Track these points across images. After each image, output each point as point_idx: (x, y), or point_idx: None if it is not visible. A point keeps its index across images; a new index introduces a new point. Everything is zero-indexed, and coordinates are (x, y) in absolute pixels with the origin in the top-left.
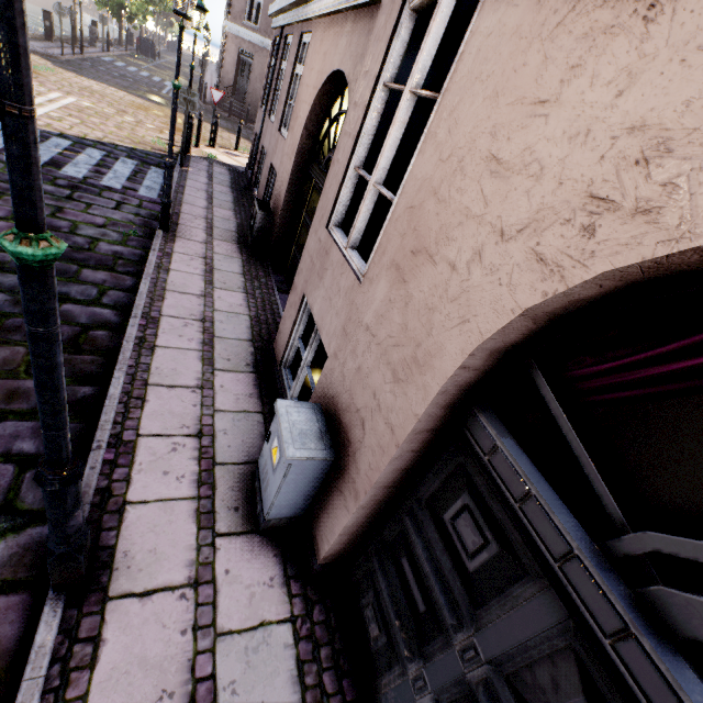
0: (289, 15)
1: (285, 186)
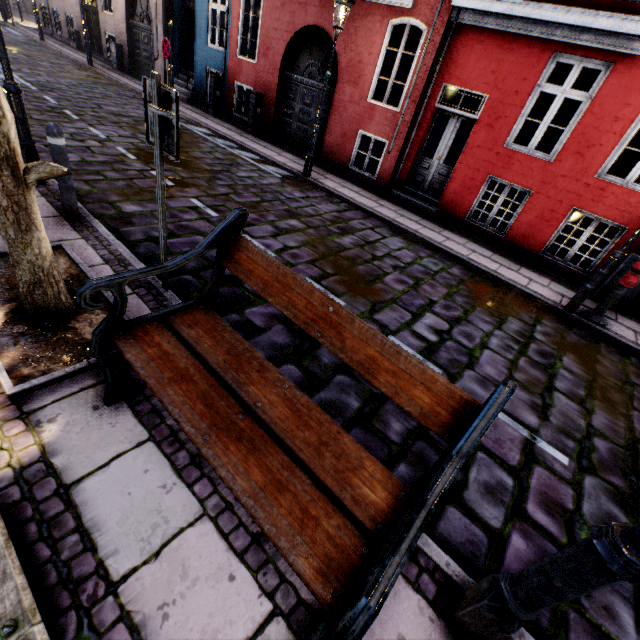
0: None
1: (80, 18)
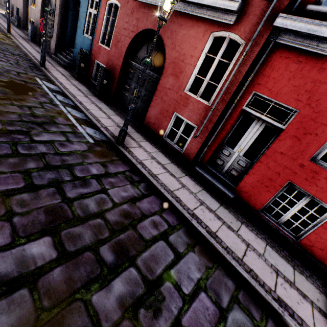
0: None
1: (22, 10)
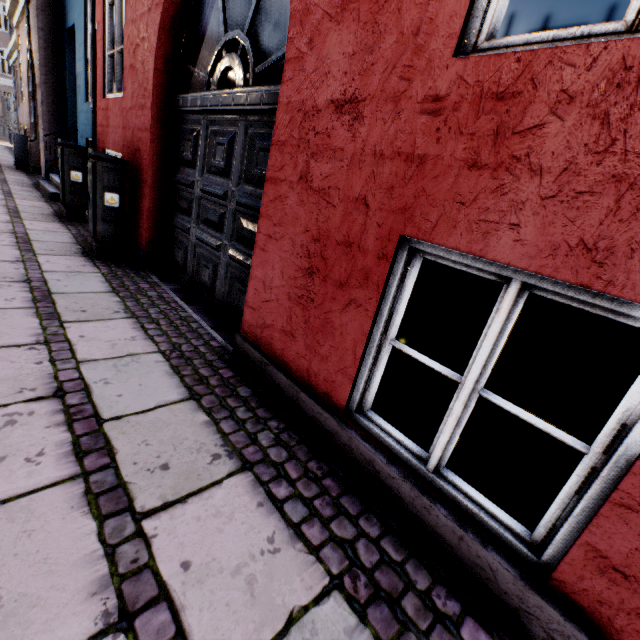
0: (13, 58)
1: None
